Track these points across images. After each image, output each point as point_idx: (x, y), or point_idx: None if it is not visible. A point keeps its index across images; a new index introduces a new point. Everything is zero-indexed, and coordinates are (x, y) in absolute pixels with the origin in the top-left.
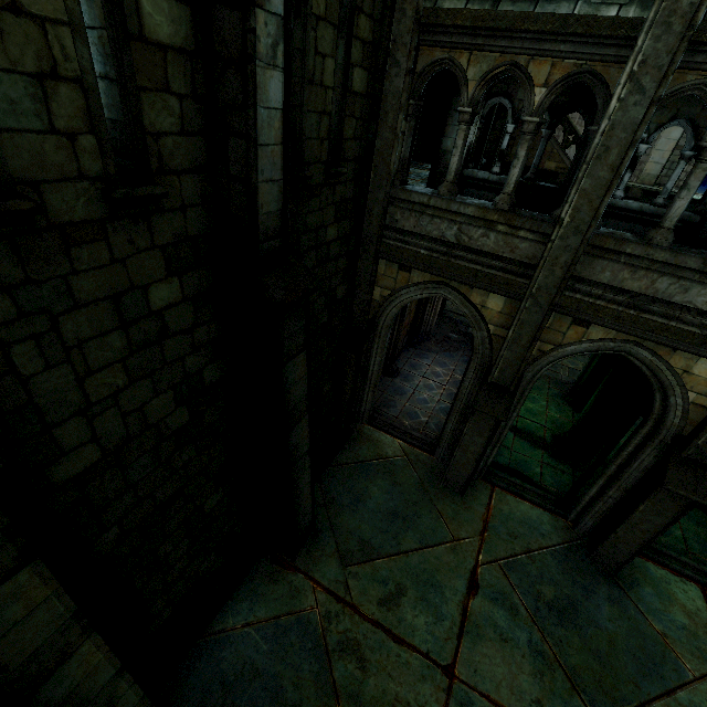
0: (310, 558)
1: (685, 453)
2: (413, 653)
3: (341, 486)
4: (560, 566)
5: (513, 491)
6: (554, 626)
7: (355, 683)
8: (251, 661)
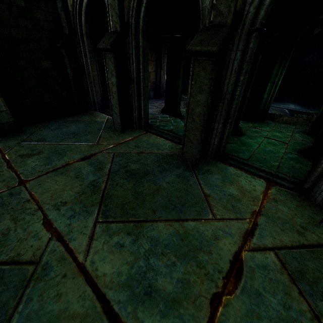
0: (7, 139)
1: (208, 20)
2: (12, 172)
3: (57, 124)
4: (156, 159)
5: (157, 133)
6: (120, 178)
7: None
8: None
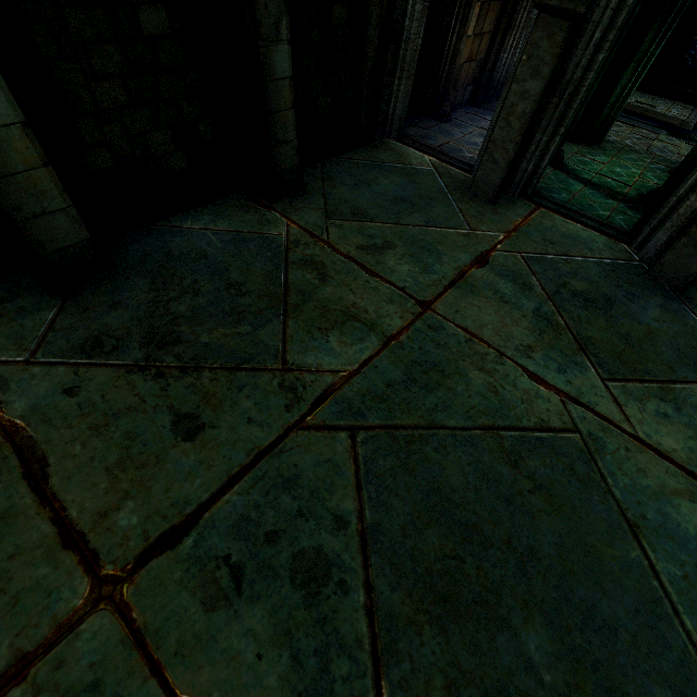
0: (291, 206)
1: None
2: (386, 285)
3: (346, 172)
4: (604, 273)
5: (564, 212)
6: (574, 308)
7: (309, 286)
8: (201, 249)
